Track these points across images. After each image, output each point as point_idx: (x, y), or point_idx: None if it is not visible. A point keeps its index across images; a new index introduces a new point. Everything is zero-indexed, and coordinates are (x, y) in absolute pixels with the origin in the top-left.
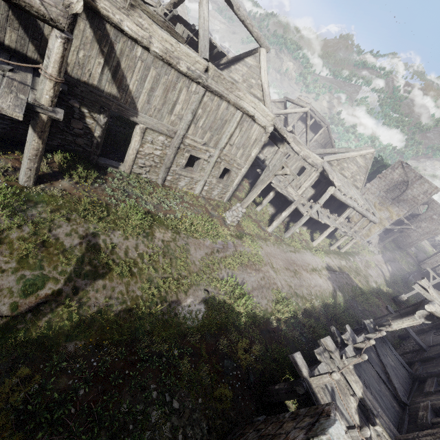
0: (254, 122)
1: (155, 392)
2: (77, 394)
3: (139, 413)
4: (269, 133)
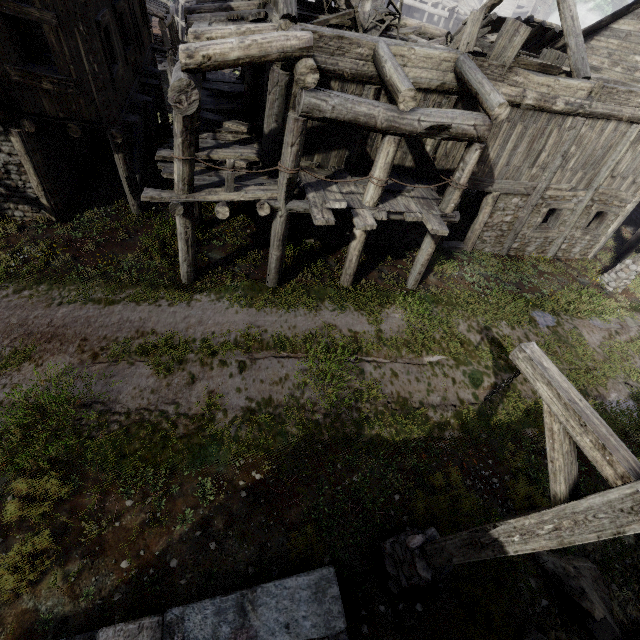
0: None
1: None
2: None
3: None
4: None
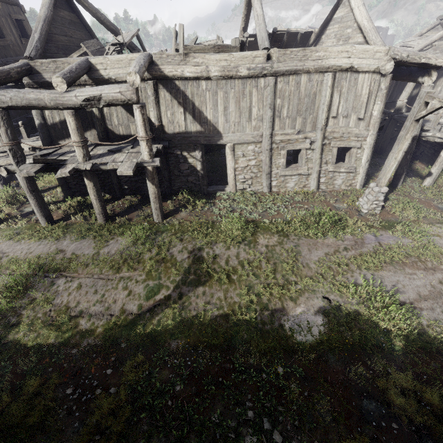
0: (356, 73)
1: (250, 411)
2: (174, 389)
3: (231, 430)
4: (390, 74)
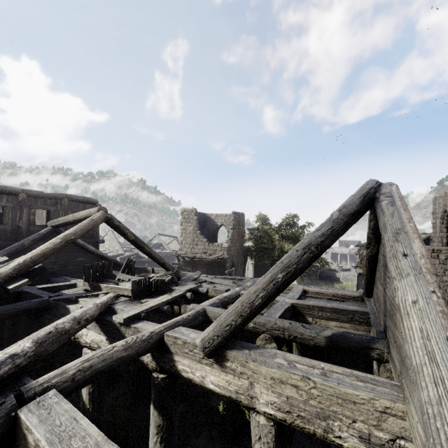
0: None
1: None
2: None
3: None
4: None
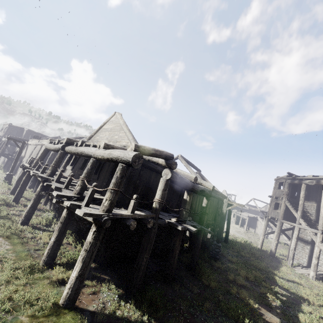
0: None
1: None
2: None
3: None
4: None
